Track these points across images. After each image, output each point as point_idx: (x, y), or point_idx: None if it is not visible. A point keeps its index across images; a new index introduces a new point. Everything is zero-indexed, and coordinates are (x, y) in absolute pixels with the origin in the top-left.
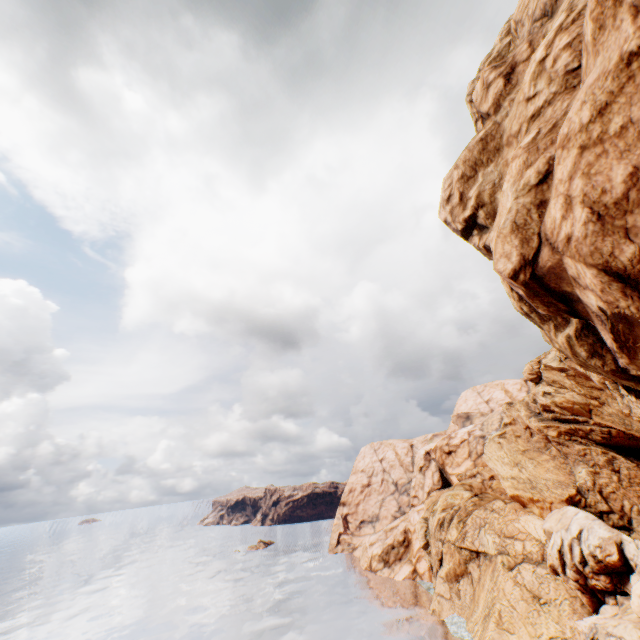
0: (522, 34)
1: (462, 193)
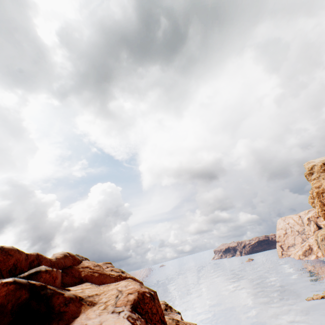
0: (312, 189)
1: (311, 204)
